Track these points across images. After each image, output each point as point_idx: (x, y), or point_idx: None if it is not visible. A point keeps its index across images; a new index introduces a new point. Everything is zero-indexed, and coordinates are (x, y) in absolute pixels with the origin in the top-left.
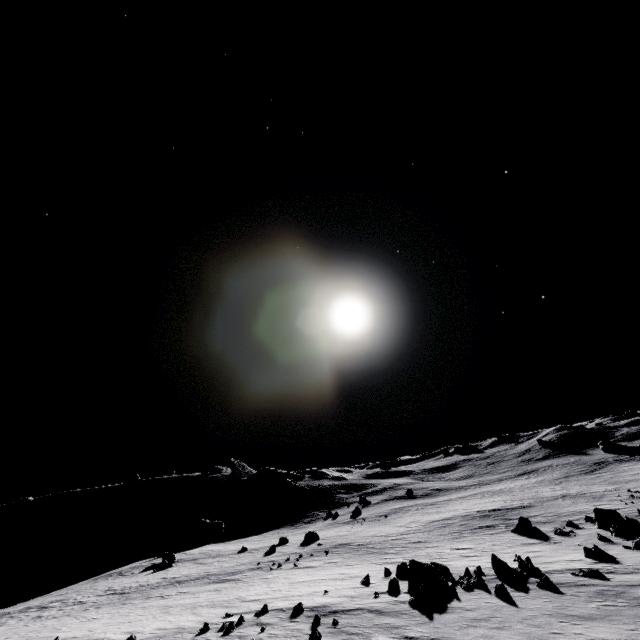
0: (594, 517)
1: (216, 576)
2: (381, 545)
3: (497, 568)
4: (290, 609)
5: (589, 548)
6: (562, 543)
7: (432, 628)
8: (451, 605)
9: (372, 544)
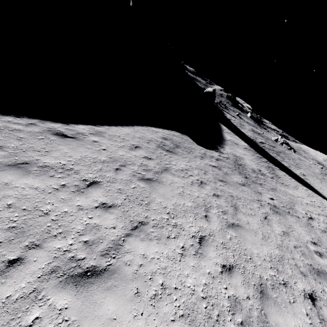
0: None
1: None
2: None
3: None
4: None
5: None
6: None
7: None
8: None
9: None
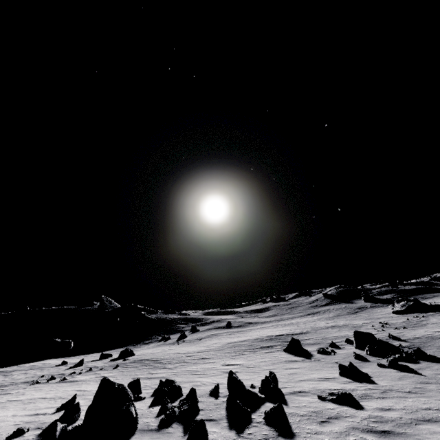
0: (353, 340)
1: None
2: (170, 361)
3: (230, 389)
4: None
5: (344, 365)
6: (321, 361)
7: None
8: None
9: (165, 360)
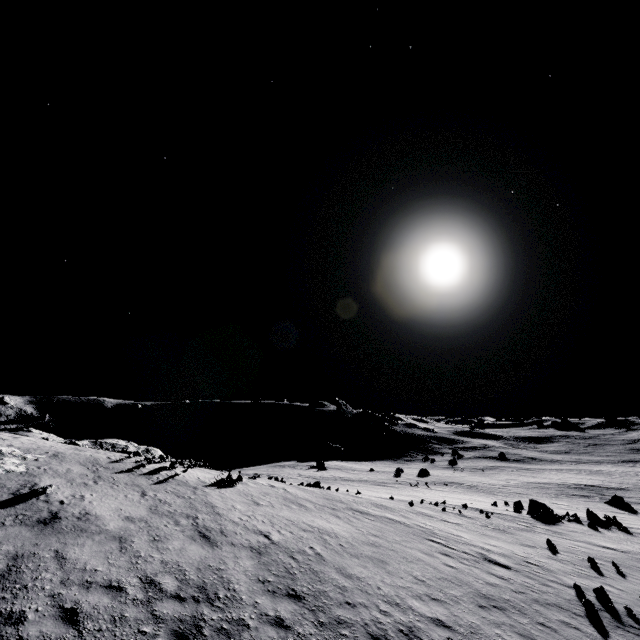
0: None
1: (373, 482)
2: (488, 489)
3: (590, 516)
4: (458, 505)
5: None
6: None
7: (549, 527)
8: (558, 524)
9: (480, 487)
